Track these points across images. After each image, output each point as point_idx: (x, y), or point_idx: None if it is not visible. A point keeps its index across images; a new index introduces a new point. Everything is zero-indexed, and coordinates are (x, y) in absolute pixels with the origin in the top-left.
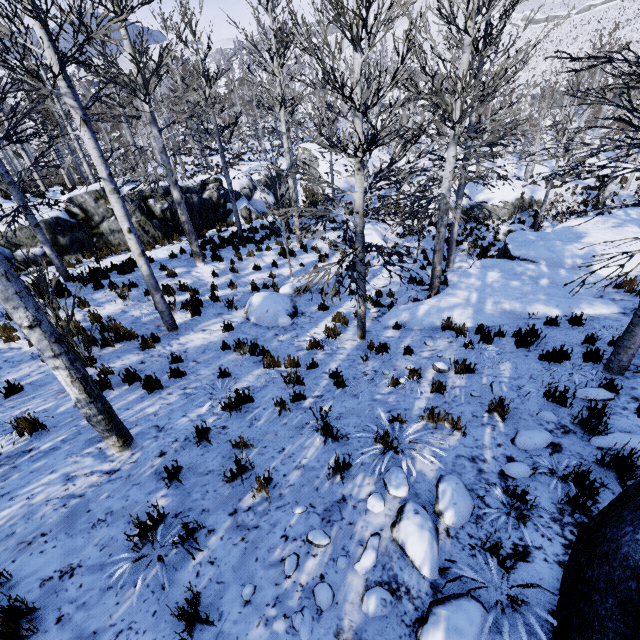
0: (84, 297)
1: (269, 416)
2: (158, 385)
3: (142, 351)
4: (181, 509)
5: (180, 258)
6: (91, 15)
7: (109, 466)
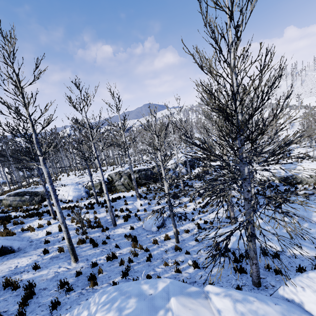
0: (96, 210)
1: (117, 265)
2: (96, 245)
3: (101, 232)
4: (74, 283)
5: (134, 197)
6: (102, 149)
7: (69, 267)
